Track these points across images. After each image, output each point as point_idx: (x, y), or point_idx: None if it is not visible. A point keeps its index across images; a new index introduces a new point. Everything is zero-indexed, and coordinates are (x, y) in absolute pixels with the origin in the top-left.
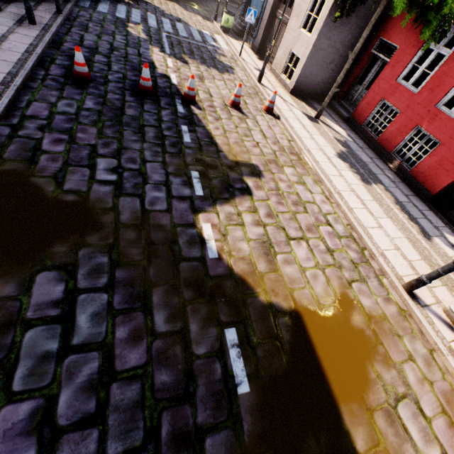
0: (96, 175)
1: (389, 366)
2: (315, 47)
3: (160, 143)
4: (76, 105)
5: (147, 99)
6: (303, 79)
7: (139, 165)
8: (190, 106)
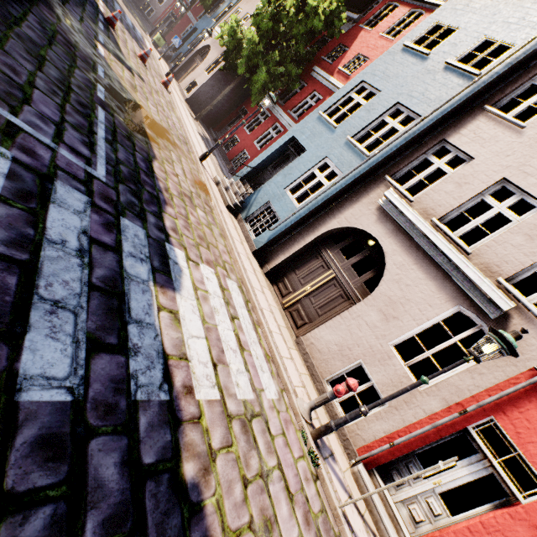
0: None
1: (175, 150)
2: (208, 82)
3: (82, 8)
4: None
5: None
6: (196, 97)
7: None
8: (109, 26)
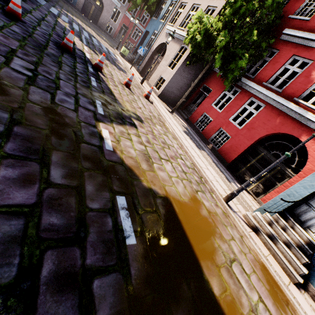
0: (10, 64)
1: (224, 241)
2: (174, 76)
3: (74, 76)
4: (3, 23)
5: (67, 53)
6: (166, 91)
7: (54, 78)
8: (98, 71)
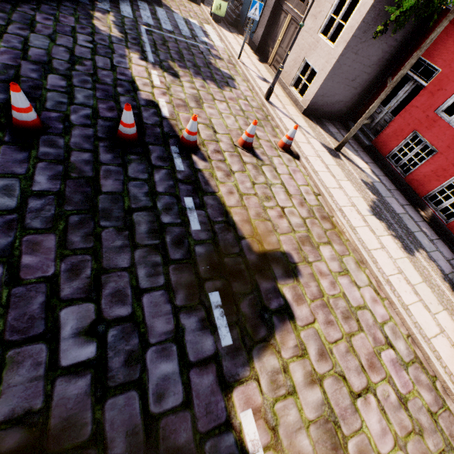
0: (59, 356)
1: None
2: (339, 61)
3: (158, 243)
4: (19, 187)
5: (132, 153)
6: (319, 97)
7: (131, 305)
8: (191, 155)
